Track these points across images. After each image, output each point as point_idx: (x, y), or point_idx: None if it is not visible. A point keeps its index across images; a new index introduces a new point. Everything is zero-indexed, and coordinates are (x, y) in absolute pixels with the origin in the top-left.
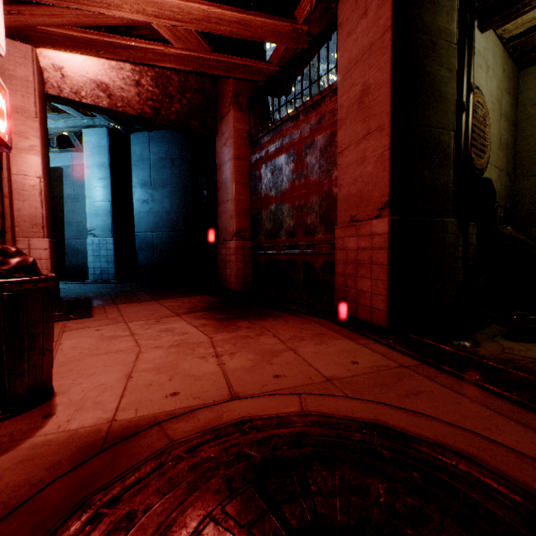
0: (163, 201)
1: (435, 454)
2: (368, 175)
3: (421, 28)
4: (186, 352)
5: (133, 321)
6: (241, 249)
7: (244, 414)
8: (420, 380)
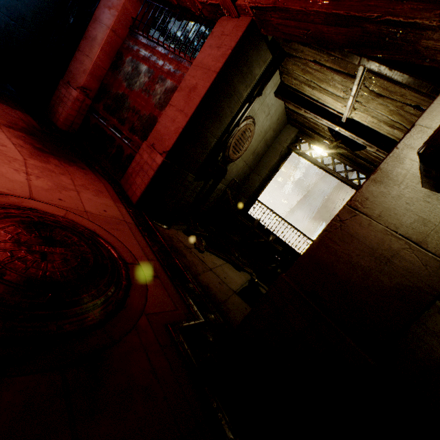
0: None
1: (105, 243)
2: (171, 131)
3: (231, 84)
4: (4, 161)
5: None
6: (81, 102)
7: (35, 207)
8: (125, 227)
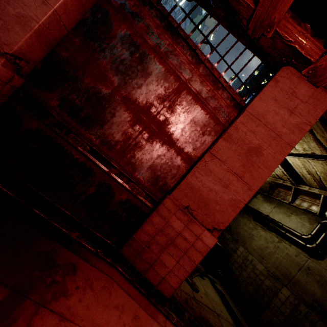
0: None
1: None
2: (222, 200)
3: None
4: None
5: None
6: (2, 82)
7: None
8: None
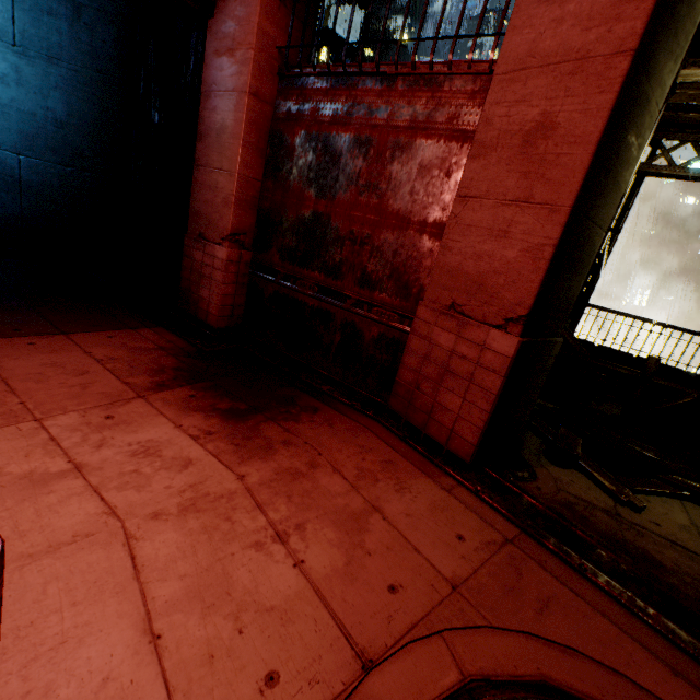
0: (48, 94)
1: None
2: (505, 262)
3: (652, 70)
4: (221, 529)
5: (52, 413)
6: (235, 263)
7: None
8: (536, 572)
